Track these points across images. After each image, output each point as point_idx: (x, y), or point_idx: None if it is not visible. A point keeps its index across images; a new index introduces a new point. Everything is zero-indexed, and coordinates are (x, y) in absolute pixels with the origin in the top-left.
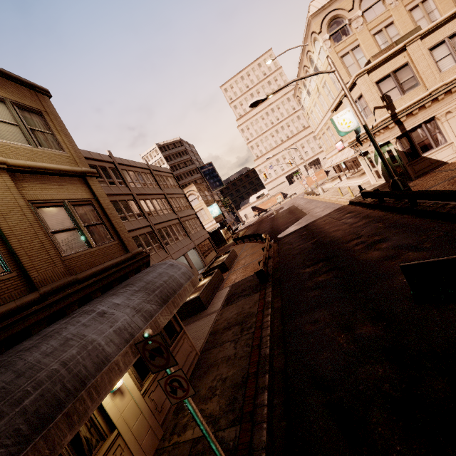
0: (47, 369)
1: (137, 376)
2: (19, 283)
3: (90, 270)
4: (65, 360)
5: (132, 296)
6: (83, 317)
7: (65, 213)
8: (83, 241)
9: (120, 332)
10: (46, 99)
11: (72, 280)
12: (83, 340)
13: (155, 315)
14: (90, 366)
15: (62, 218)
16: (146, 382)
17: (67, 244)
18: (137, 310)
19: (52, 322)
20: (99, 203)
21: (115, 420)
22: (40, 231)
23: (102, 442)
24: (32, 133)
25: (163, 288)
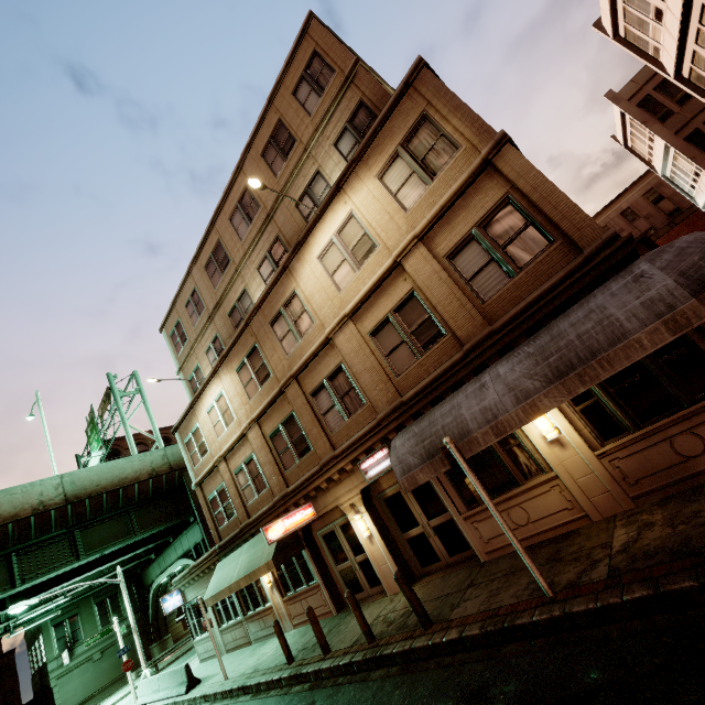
0: (436, 427)
1: (594, 433)
2: (454, 341)
3: (508, 314)
4: (444, 425)
5: (518, 365)
6: (470, 386)
7: (477, 246)
8: (503, 272)
9: (485, 411)
10: (424, 75)
11: (488, 332)
12: (458, 412)
13: (533, 397)
14: (456, 434)
15: (475, 255)
16: (610, 444)
17: (485, 286)
18: (510, 388)
19: (478, 374)
20: (519, 191)
21: (553, 465)
22: (455, 288)
23: (542, 473)
24: (425, 165)
25: (568, 351)
